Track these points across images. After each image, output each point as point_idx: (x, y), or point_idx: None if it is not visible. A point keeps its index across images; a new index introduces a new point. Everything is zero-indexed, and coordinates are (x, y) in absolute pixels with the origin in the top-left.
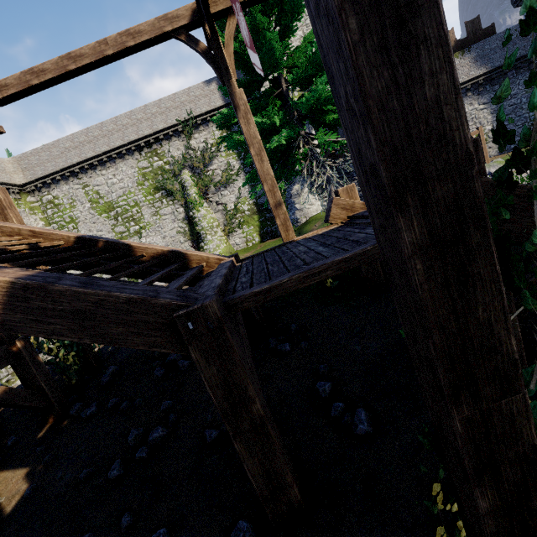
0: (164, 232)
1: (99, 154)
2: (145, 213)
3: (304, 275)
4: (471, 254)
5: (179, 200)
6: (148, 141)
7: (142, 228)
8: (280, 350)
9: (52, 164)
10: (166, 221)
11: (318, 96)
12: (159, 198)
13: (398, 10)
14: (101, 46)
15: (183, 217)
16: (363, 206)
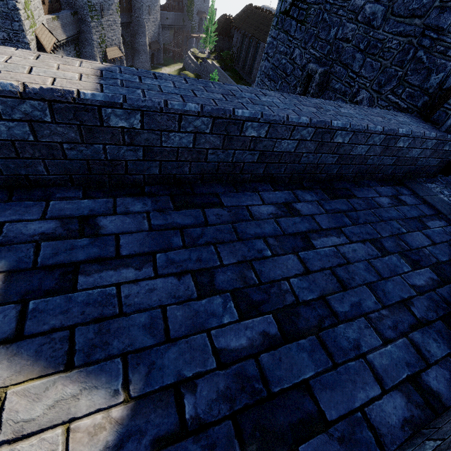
0: None
1: None
2: None
3: None
4: None
5: None
6: None
7: None
8: None
9: None
10: None
11: None
12: None
13: None
14: None
15: None
16: None
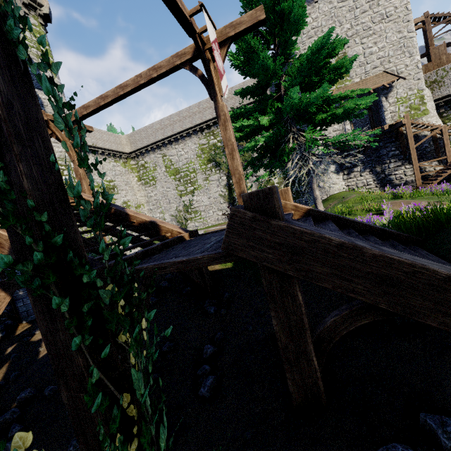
0: (209, 194)
1: (175, 134)
2: (199, 178)
3: (156, 267)
4: (51, 299)
5: (224, 171)
6: (209, 124)
7: (195, 189)
8: (207, 310)
9: (147, 139)
10: (212, 185)
11: (297, 102)
12: (210, 167)
13: (4, 169)
14: (138, 78)
15: (225, 184)
16: (294, 208)
